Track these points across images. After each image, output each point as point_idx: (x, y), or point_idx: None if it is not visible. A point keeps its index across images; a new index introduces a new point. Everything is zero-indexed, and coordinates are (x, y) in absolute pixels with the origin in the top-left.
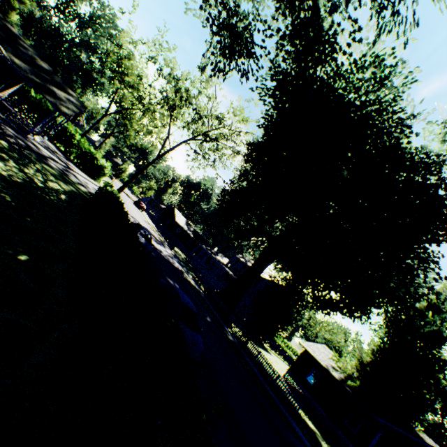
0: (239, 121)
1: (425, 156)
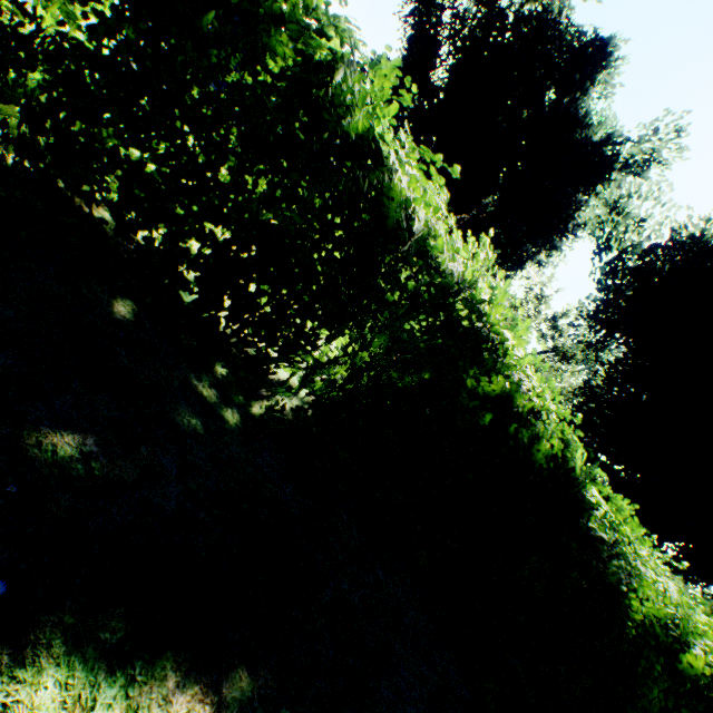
0: None
1: None
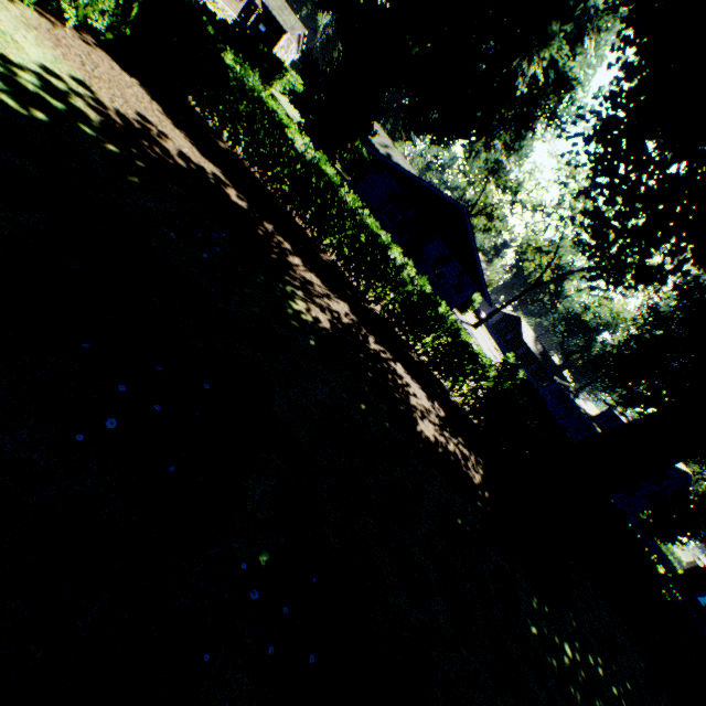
0: None
1: None
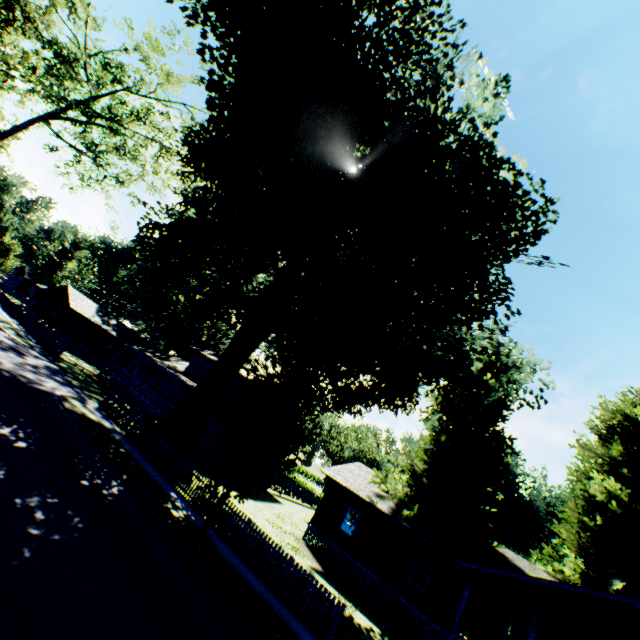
0: (155, 71)
1: (472, 127)
